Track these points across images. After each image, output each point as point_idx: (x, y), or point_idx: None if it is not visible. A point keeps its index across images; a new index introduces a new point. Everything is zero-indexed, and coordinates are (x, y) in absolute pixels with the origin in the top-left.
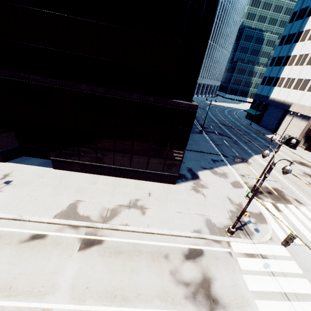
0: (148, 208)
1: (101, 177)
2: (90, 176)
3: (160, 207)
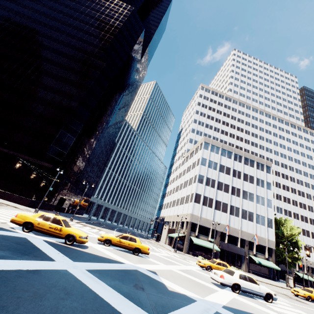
0: None
1: None
2: None
3: (4, 201)
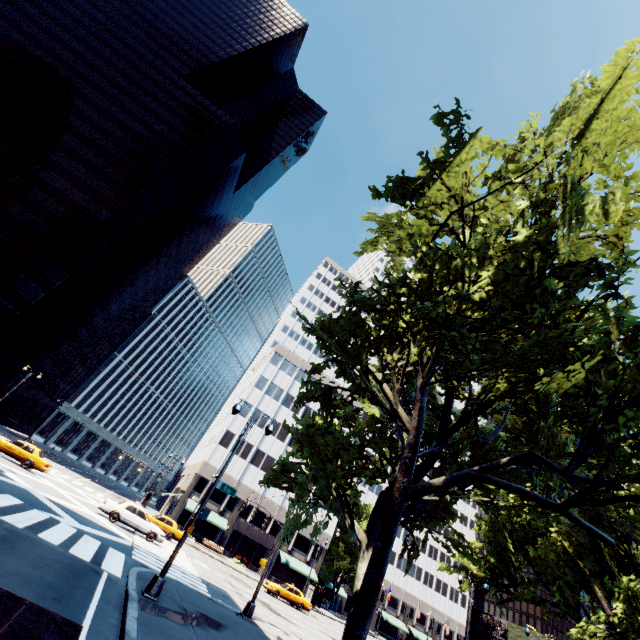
0: None
1: None
2: None
3: None
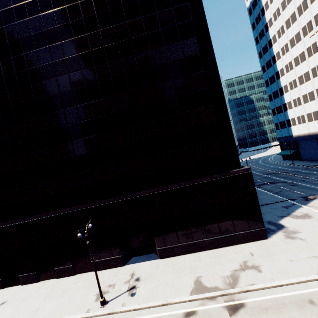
0: (260, 265)
1: (200, 253)
2: (191, 255)
3: (270, 262)
